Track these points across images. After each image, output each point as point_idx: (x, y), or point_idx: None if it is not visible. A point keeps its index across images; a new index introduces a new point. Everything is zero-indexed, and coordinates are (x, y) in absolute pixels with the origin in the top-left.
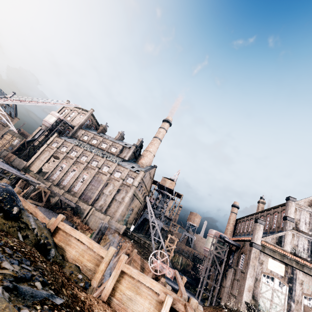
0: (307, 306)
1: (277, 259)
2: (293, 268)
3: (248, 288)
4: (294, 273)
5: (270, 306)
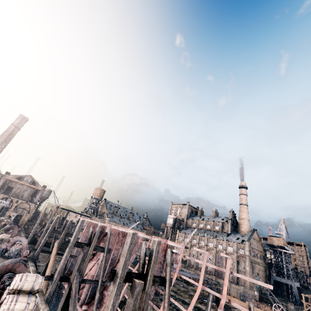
0: None
1: None
2: None
3: None
4: None
5: None
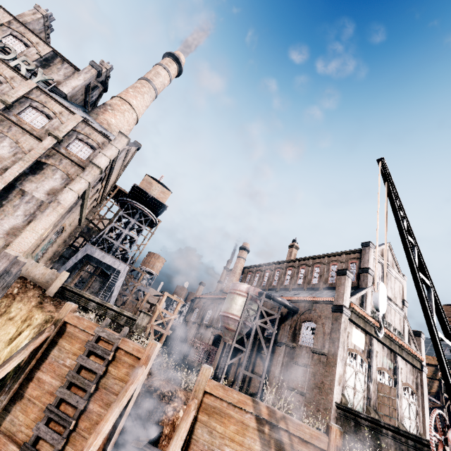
0: (381, 384)
1: (360, 328)
2: (371, 337)
3: (338, 379)
4: (372, 343)
5: (353, 398)
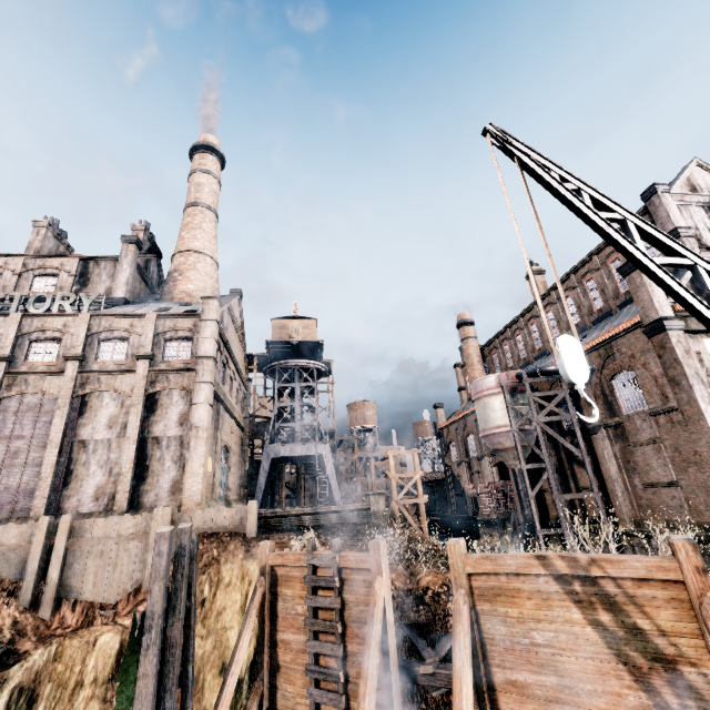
0: None
1: None
2: None
3: None
4: None
5: None
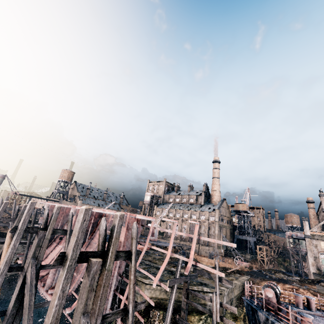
0: None
1: None
2: None
3: (311, 264)
4: None
5: None
